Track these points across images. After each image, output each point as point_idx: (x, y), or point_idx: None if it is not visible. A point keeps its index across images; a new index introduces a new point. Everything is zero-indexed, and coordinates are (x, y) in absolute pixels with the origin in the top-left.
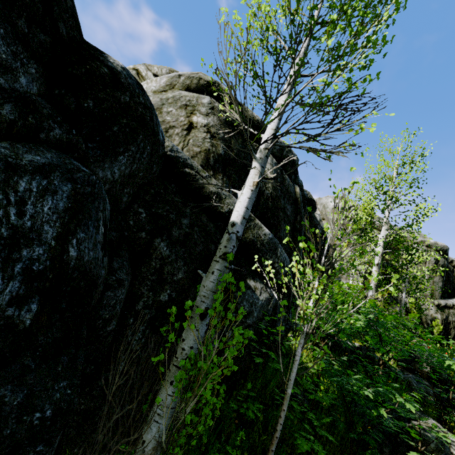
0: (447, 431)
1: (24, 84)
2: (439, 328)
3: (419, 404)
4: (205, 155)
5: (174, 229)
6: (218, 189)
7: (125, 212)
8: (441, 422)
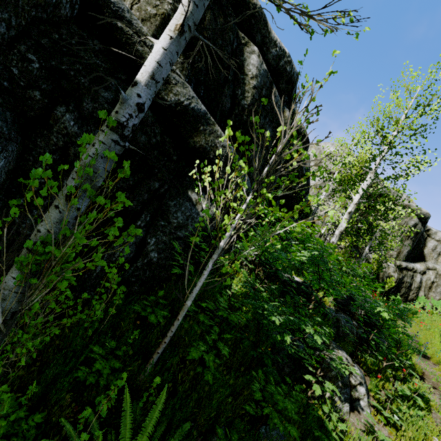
0: (354, 364)
1: None
2: (392, 284)
3: (340, 339)
4: (161, 21)
5: (86, 99)
6: None
7: (3, 52)
8: (353, 356)
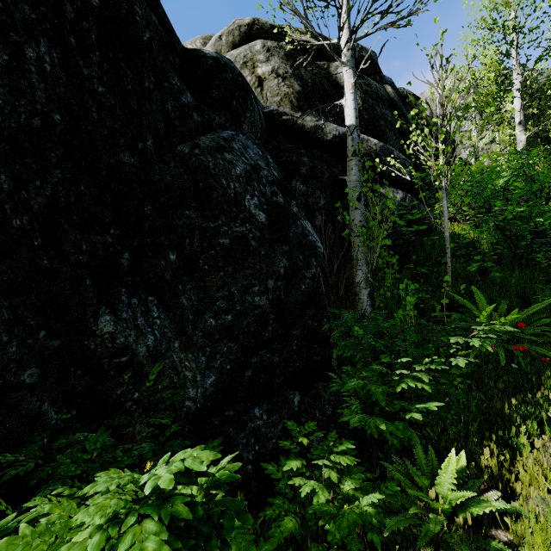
0: None
1: (190, 97)
2: None
3: None
4: (286, 100)
5: (301, 168)
6: (315, 122)
7: None
8: None
